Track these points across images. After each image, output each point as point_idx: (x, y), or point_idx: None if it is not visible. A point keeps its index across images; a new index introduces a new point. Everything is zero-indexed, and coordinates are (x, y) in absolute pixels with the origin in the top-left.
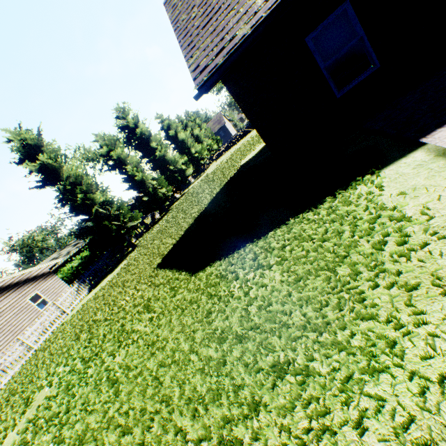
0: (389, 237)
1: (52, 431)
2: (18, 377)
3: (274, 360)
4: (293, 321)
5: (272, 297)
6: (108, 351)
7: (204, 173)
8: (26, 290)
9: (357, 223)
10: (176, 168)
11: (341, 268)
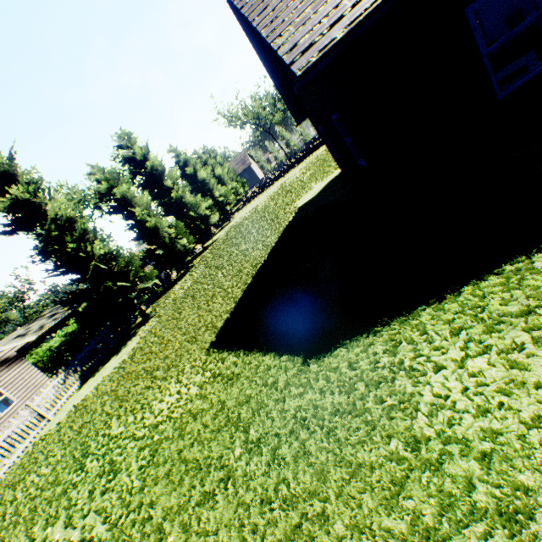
0: None
1: None
2: None
3: None
4: None
5: None
6: (164, 506)
7: (230, 221)
8: None
9: None
10: (198, 214)
11: None
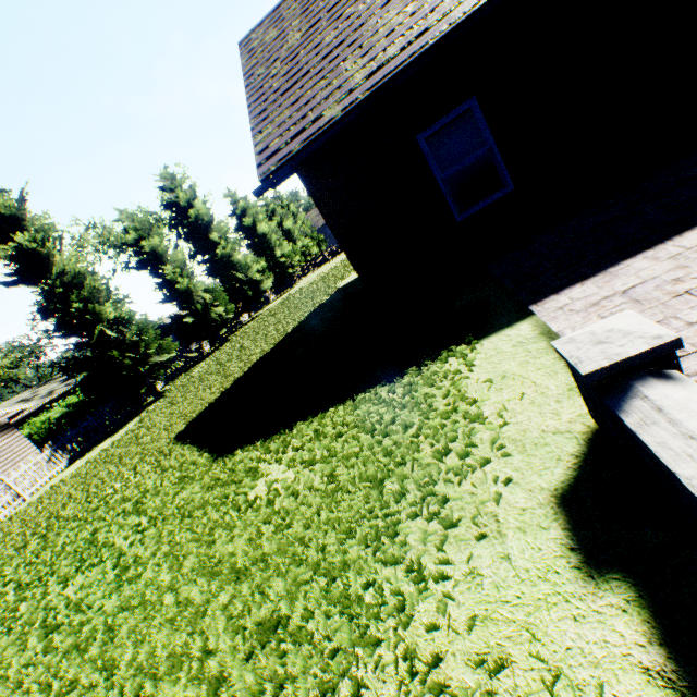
0: (457, 444)
1: None
2: None
3: (266, 614)
4: (308, 556)
5: (297, 514)
6: (60, 575)
7: (292, 288)
8: None
9: (430, 415)
10: (247, 276)
11: (387, 482)
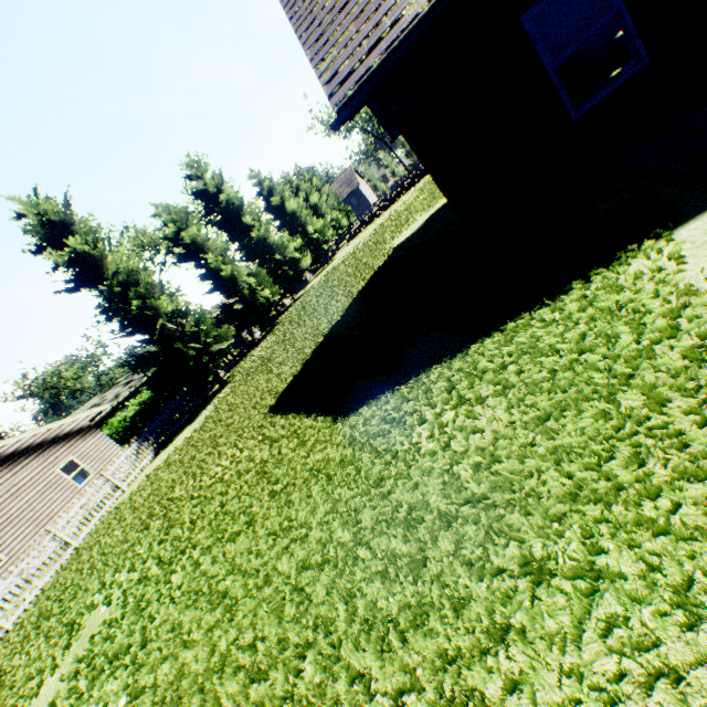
0: None
1: (121, 675)
2: (52, 590)
3: (522, 554)
4: (547, 487)
5: (497, 450)
6: (203, 547)
7: (329, 264)
8: (55, 456)
9: (642, 320)
10: (285, 257)
11: (627, 395)
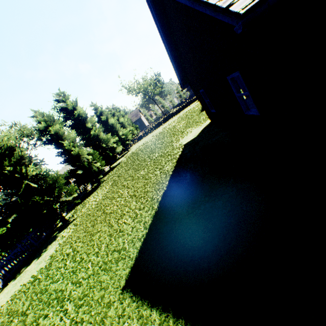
0: None
1: None
2: None
3: None
4: None
5: None
6: None
7: (129, 151)
8: None
9: None
10: (108, 145)
11: None
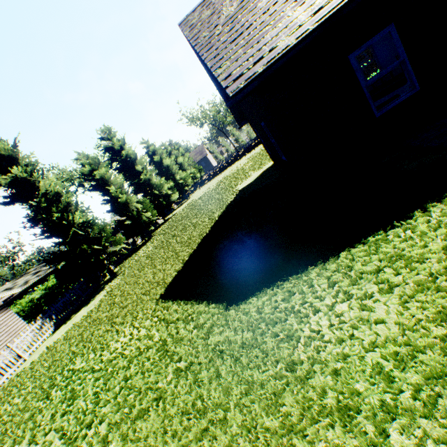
0: None
1: None
2: None
3: None
4: None
5: (413, 341)
6: (109, 422)
7: (188, 199)
8: None
9: None
10: (161, 192)
11: None
